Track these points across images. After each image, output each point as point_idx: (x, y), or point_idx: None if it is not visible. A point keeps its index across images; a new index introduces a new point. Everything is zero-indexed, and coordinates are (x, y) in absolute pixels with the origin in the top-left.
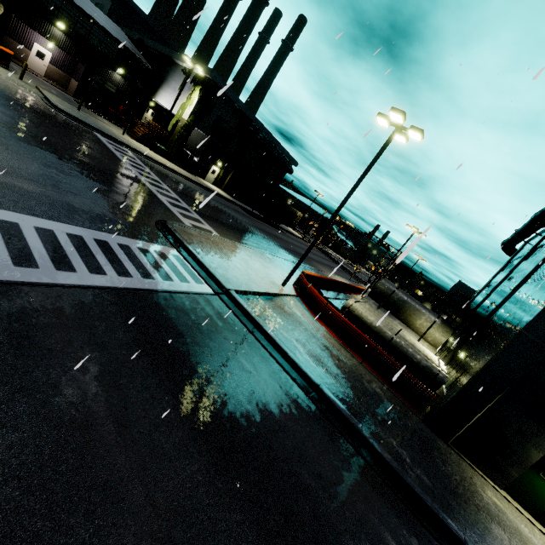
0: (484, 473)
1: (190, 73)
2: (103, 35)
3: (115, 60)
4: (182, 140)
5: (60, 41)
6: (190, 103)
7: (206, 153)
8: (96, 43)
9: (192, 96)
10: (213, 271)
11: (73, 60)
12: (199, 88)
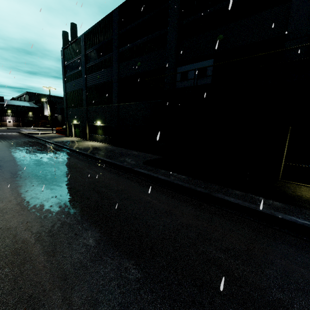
0: (72, 136)
1: (42, 102)
2: (21, 107)
3: (27, 111)
4: (52, 120)
5: (11, 115)
6: (48, 109)
7: (64, 120)
8: (20, 110)
9: (48, 107)
10: (22, 132)
11: (18, 118)
12: (48, 104)
